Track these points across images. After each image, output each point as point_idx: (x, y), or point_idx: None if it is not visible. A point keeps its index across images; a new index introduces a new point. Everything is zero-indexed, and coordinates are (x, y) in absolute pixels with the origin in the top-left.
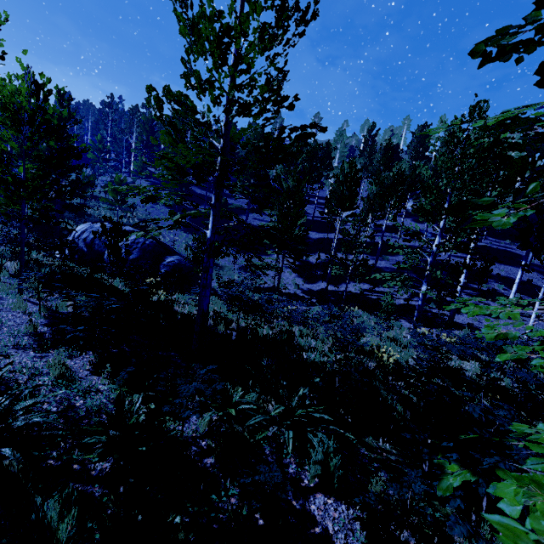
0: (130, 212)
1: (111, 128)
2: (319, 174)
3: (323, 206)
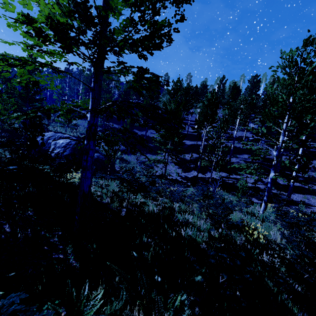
0: (74, 129)
1: (69, 82)
2: (191, 104)
3: (193, 126)
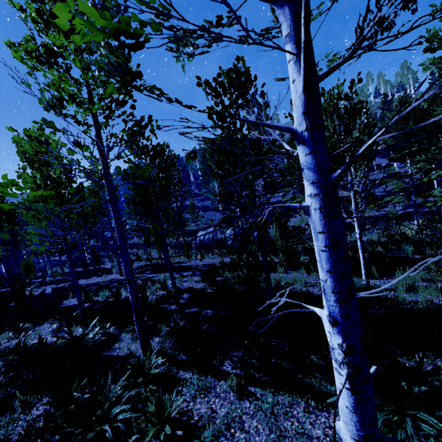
0: (200, 221)
1: None
2: None
3: None
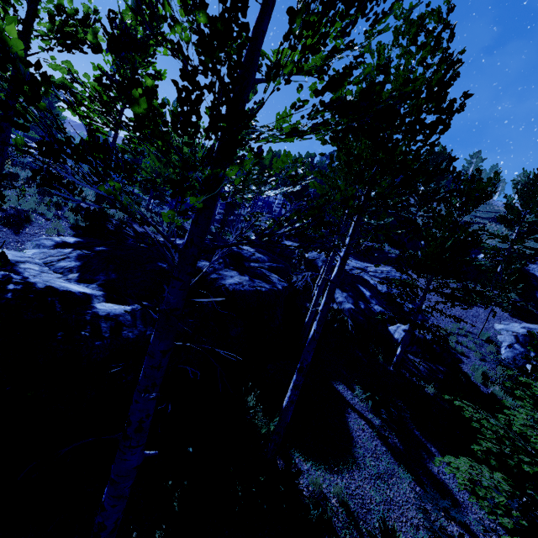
0: None
1: None
2: None
3: None
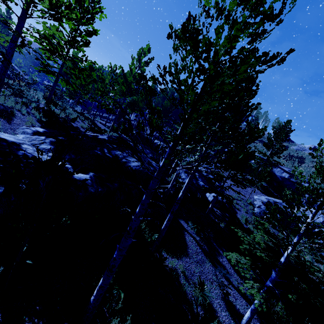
0: None
1: None
2: None
3: None
